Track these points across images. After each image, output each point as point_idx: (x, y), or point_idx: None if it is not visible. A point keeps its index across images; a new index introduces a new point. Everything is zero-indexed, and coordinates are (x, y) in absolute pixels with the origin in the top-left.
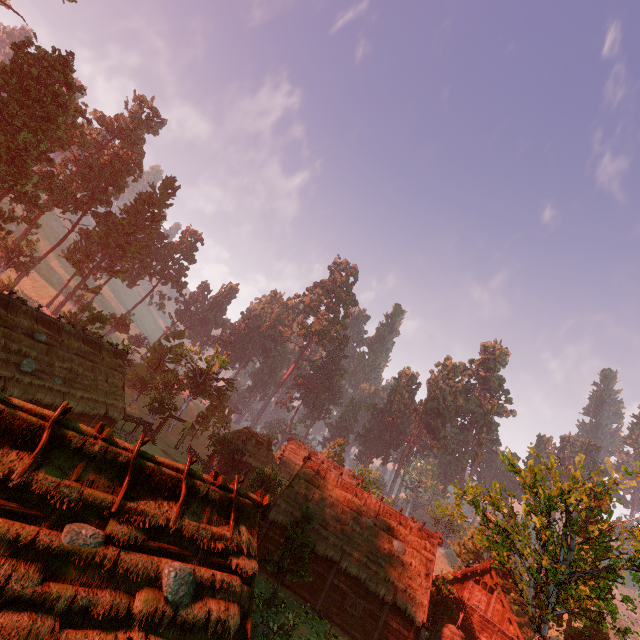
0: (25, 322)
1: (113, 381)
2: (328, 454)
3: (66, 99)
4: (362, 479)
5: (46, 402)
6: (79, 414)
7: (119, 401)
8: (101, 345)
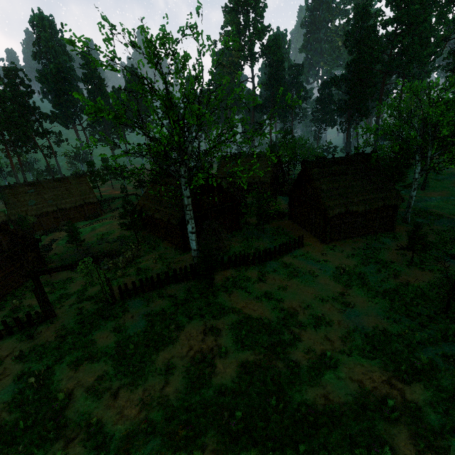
0: (22, 189)
1: (81, 189)
2: (269, 148)
3: (5, 71)
4: (277, 152)
5: (51, 210)
6: (74, 208)
7: (90, 195)
8: (66, 178)
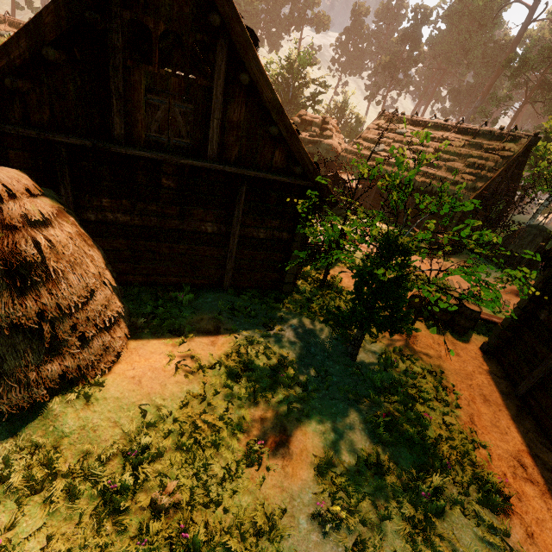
0: None
1: None
2: None
3: None
4: (533, 135)
5: None
6: None
7: None
8: None
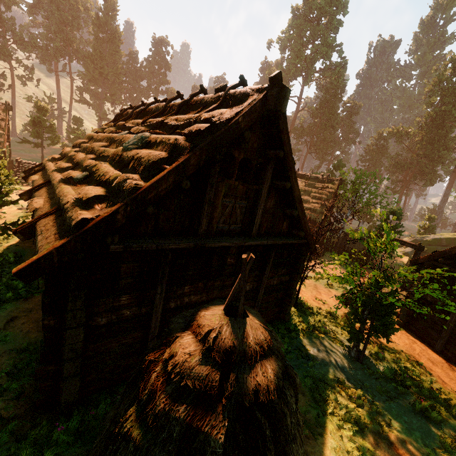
0: None
1: None
2: None
3: None
4: (340, 180)
5: None
6: None
7: None
8: None
